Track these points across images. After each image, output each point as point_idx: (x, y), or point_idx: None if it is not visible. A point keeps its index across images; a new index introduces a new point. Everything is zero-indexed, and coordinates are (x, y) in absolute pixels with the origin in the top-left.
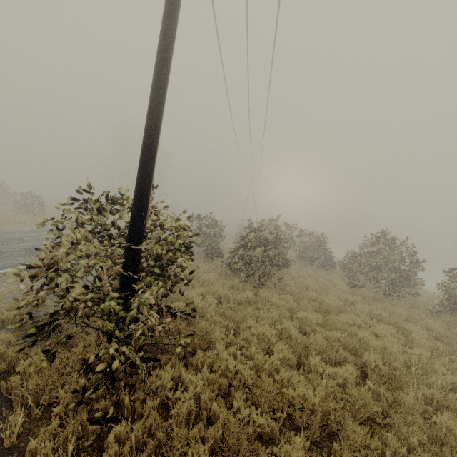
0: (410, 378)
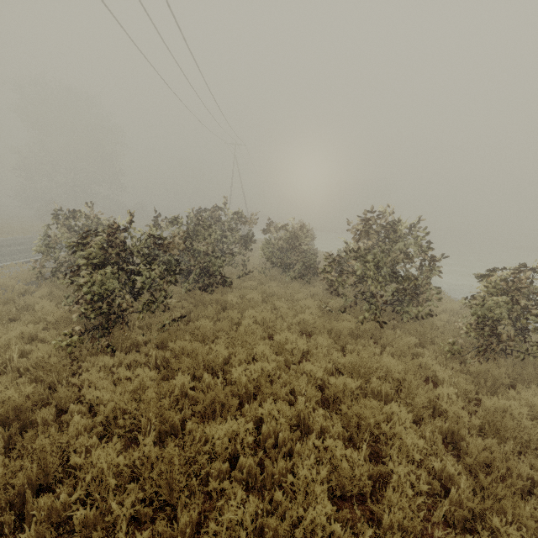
0: None
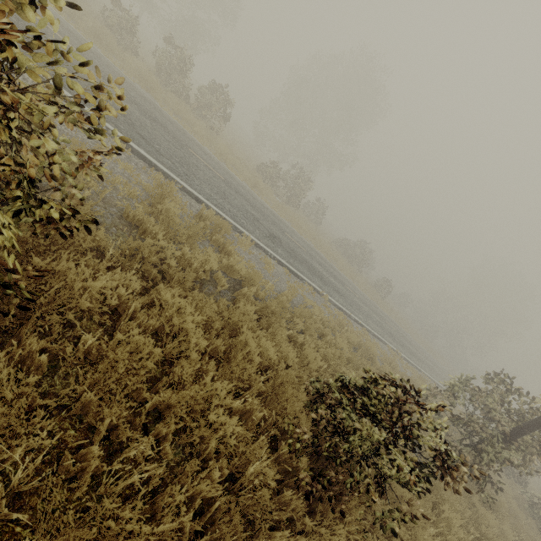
0: None
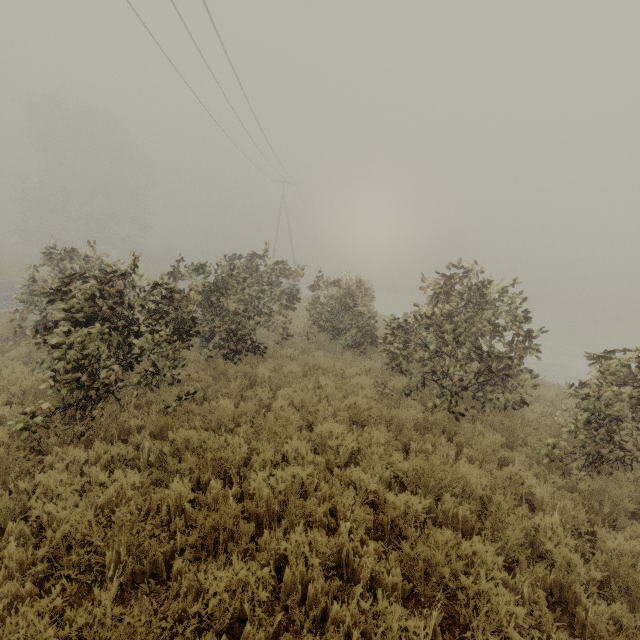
0: None
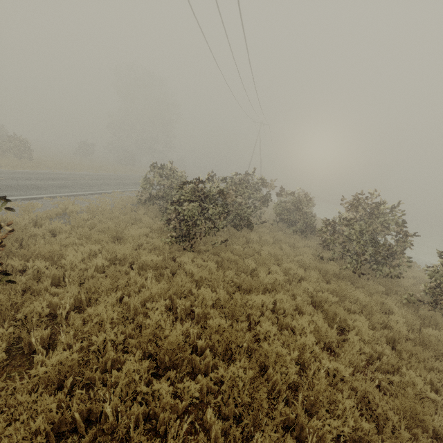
0: (289, 410)
